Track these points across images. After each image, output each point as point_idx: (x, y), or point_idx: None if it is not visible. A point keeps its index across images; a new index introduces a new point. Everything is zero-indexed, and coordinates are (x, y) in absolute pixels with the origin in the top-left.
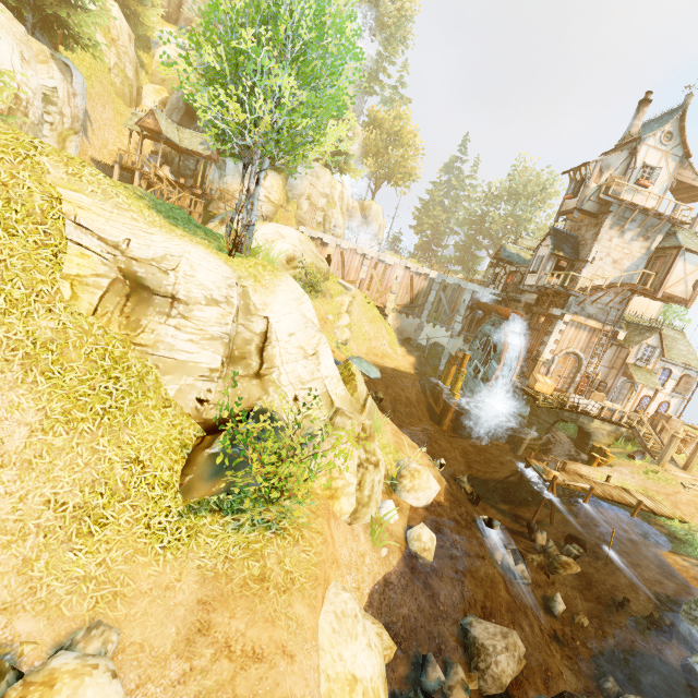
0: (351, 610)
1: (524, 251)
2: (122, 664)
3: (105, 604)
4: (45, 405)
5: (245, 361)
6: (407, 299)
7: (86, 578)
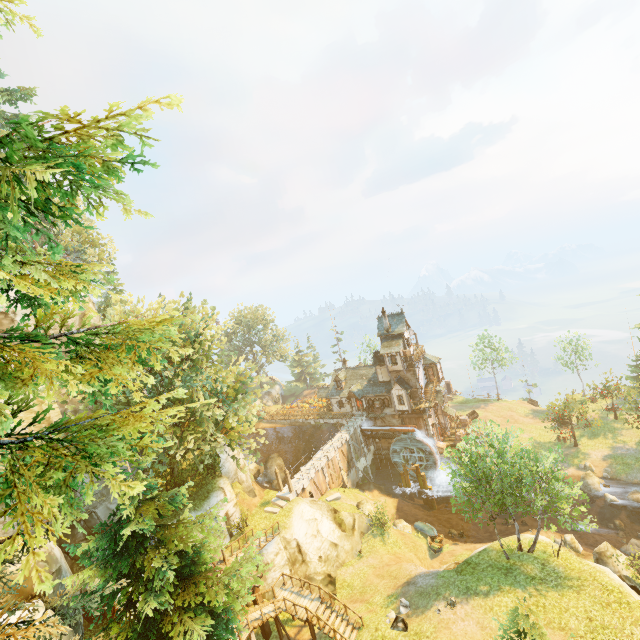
0: None
1: (356, 385)
2: None
3: None
4: None
5: None
6: (346, 464)
7: None
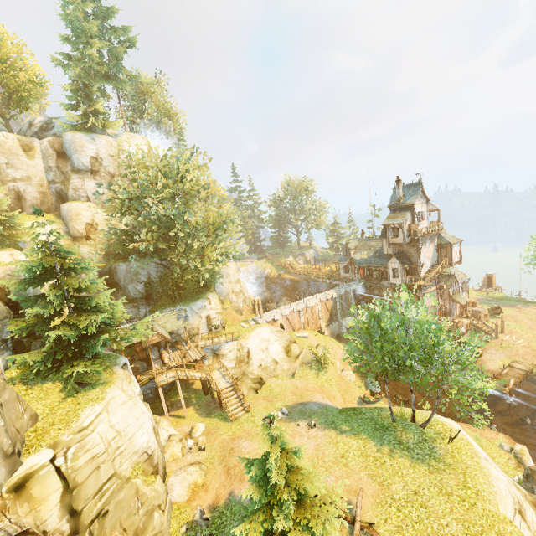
0: None
1: (361, 254)
2: None
3: None
4: None
5: None
6: (328, 316)
7: None
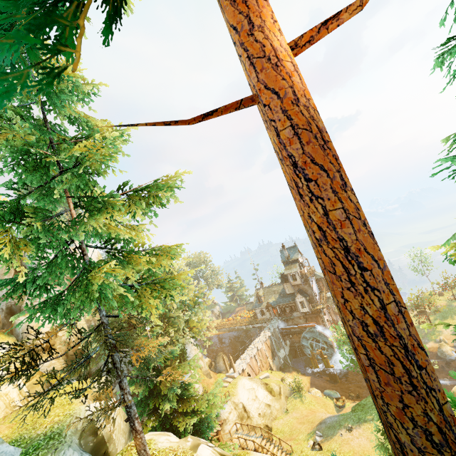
0: None
1: (271, 298)
2: None
3: None
4: None
5: None
6: (270, 353)
7: None
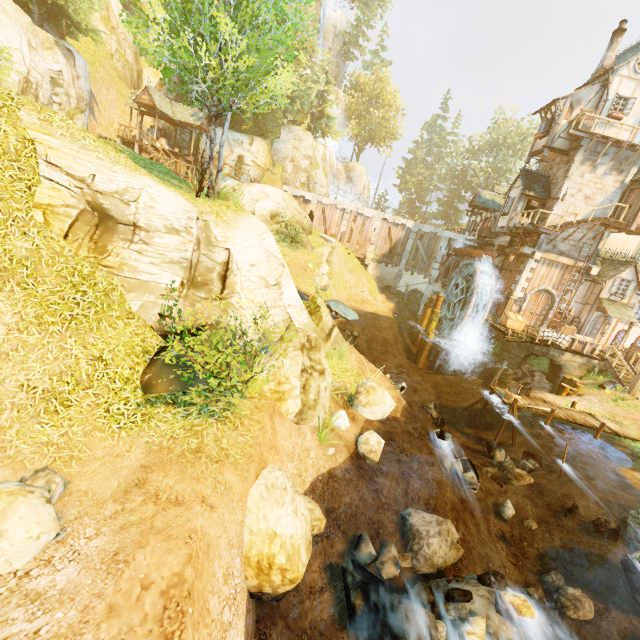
0: (281, 484)
1: (499, 197)
2: (67, 503)
3: (61, 463)
4: (20, 310)
5: (208, 286)
6: (385, 249)
7: (49, 443)
